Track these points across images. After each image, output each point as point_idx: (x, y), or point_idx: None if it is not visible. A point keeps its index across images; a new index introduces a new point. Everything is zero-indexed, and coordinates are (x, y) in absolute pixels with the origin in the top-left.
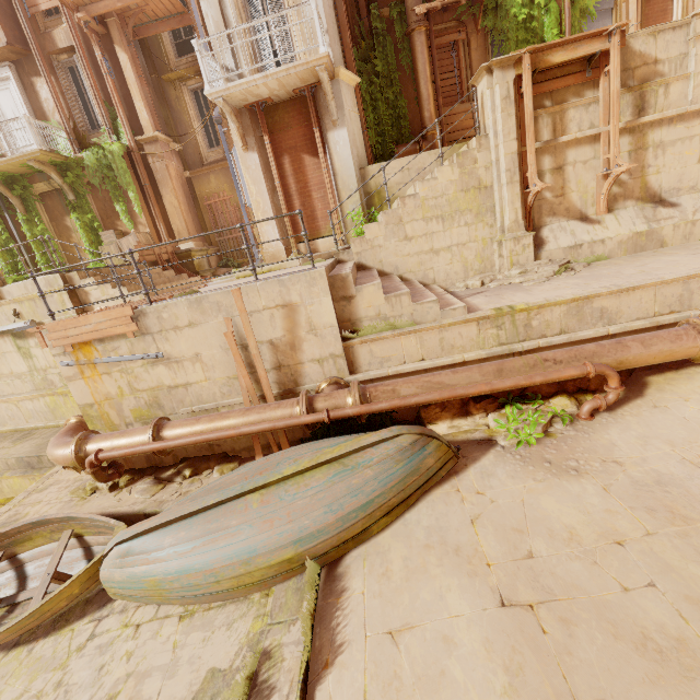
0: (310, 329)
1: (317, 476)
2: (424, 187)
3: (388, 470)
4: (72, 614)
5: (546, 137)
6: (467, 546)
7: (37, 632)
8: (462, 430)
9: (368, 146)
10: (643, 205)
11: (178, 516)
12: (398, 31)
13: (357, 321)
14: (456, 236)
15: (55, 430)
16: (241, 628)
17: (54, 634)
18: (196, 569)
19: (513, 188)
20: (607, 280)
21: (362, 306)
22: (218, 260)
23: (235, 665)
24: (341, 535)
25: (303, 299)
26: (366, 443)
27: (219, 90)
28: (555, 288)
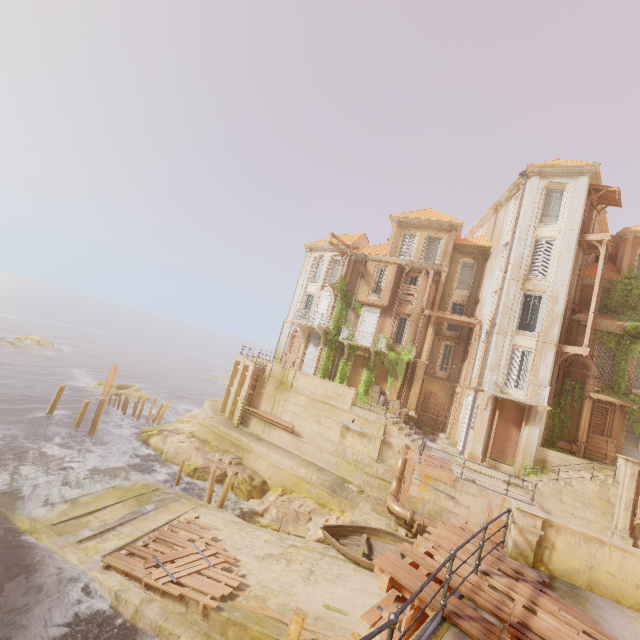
0: None
1: None
2: (578, 485)
3: None
4: None
5: None
6: None
7: None
8: None
9: (544, 435)
10: None
11: None
12: (577, 393)
13: None
14: (588, 515)
15: (335, 476)
16: None
17: None
18: None
19: (627, 513)
20: None
21: None
22: (415, 422)
23: None
24: None
25: None
26: None
27: (491, 392)
28: None
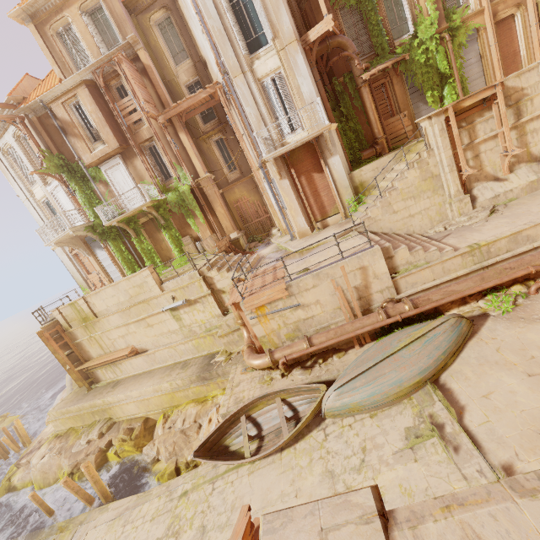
0: (374, 277)
1: (416, 344)
2: (401, 183)
3: (449, 336)
4: (303, 432)
5: (466, 142)
6: (500, 360)
7: (289, 442)
8: (465, 312)
9: (347, 159)
10: (530, 164)
11: (359, 373)
12: (350, 88)
13: (396, 267)
14: (423, 205)
15: (201, 358)
16: (407, 412)
17: (301, 440)
18: (377, 393)
19: (453, 174)
20: (525, 218)
21: (398, 260)
22: (246, 238)
23: (416, 423)
24: (437, 368)
25: (370, 263)
26: (435, 326)
27: (271, 155)
28: (495, 227)
